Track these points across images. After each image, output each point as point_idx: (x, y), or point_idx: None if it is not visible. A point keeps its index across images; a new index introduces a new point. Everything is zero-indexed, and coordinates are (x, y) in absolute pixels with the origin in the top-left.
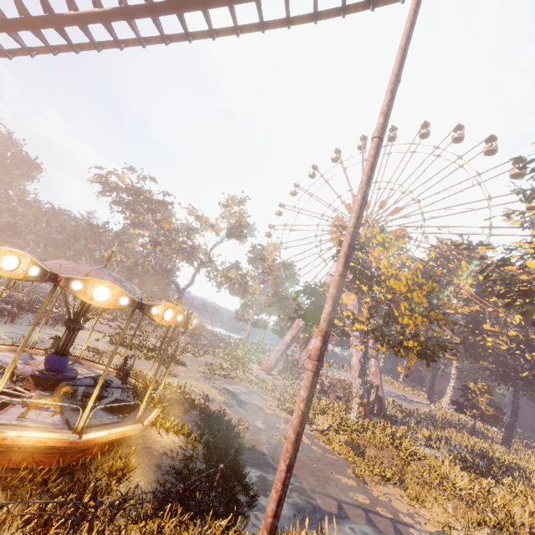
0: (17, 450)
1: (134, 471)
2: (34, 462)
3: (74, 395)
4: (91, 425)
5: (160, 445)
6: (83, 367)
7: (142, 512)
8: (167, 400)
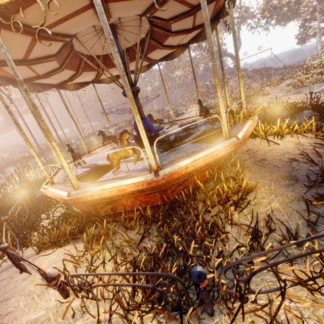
0: (122, 198)
1: (254, 191)
2: (143, 203)
3: (161, 142)
4: (176, 158)
5: (278, 153)
6: (177, 125)
7: (301, 251)
8: (263, 117)
